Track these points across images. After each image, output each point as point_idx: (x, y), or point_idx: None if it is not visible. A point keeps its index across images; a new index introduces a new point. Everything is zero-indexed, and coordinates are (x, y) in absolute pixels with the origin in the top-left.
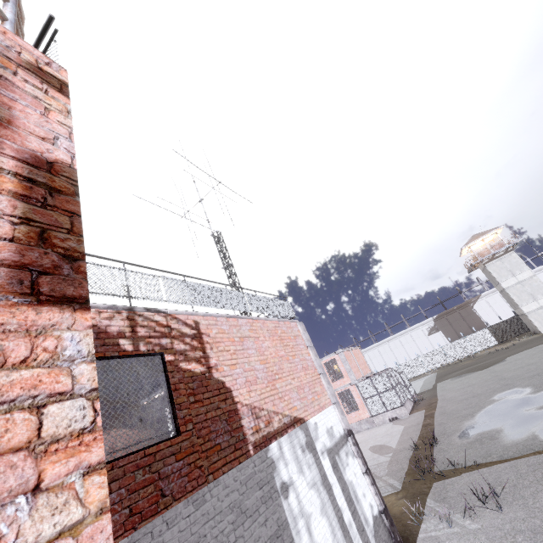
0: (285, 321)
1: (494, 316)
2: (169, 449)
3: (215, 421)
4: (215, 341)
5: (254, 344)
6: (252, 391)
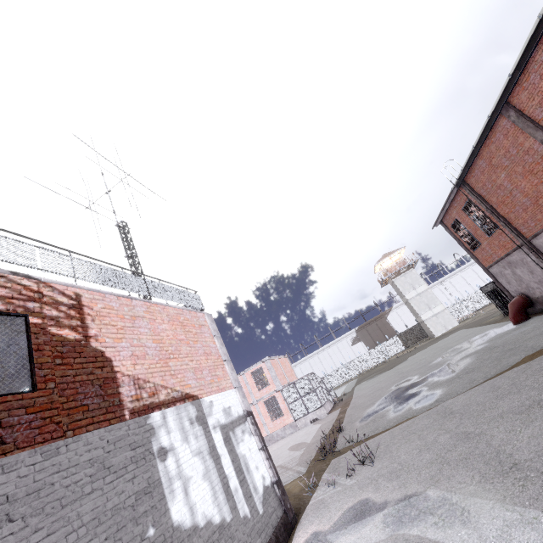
0: (191, 311)
1: (403, 326)
2: (19, 402)
3: (86, 384)
4: (99, 314)
5: (148, 325)
6: (138, 364)
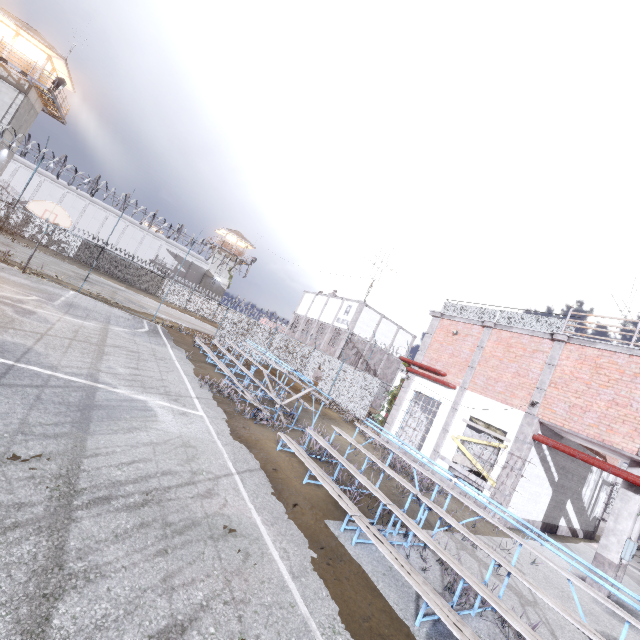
0: None
1: None
2: None
3: None
4: None
5: None
6: None
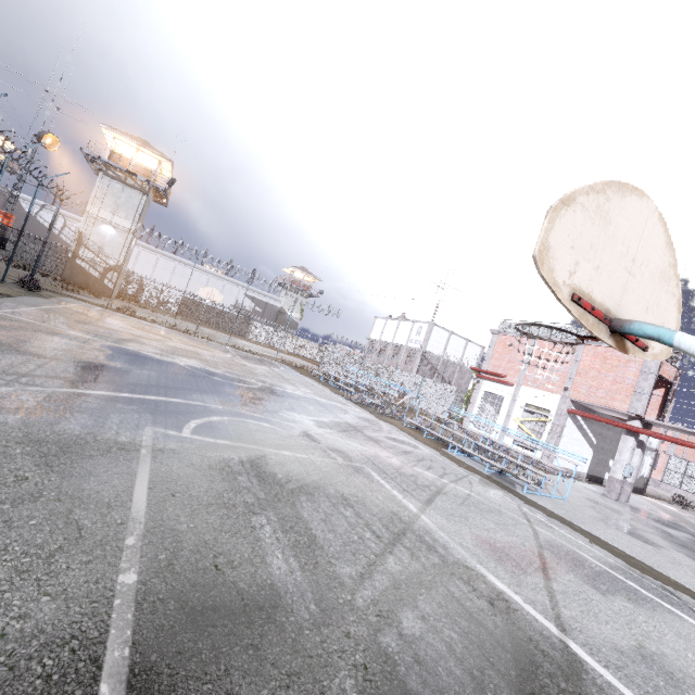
0: None
1: None
2: None
3: None
4: None
5: None
6: None
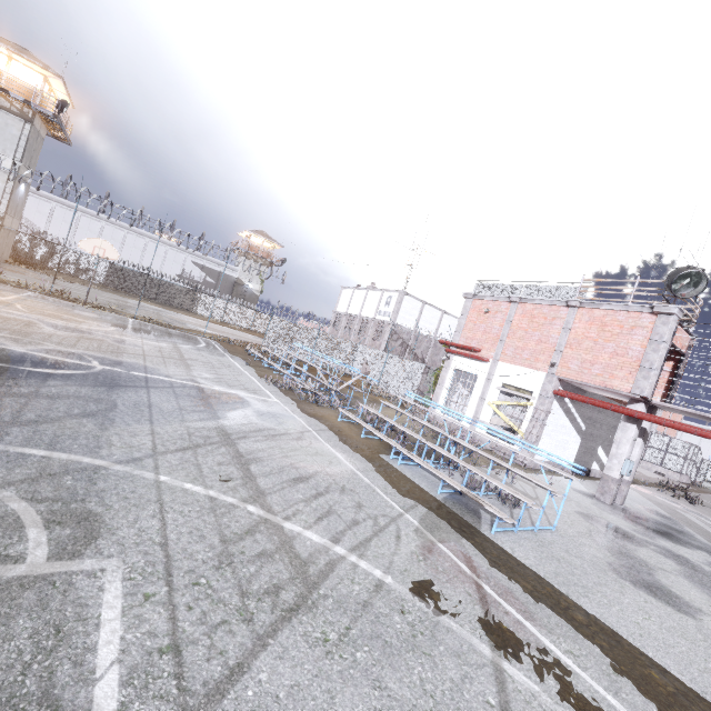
0: None
1: None
2: None
3: None
4: None
5: None
6: None
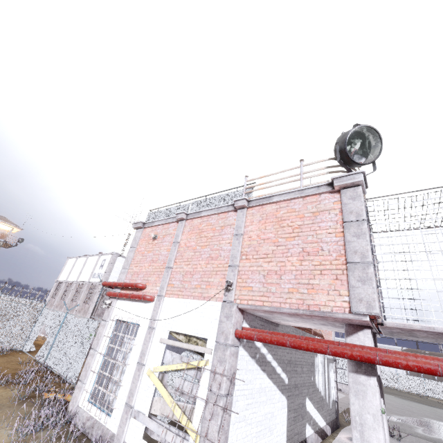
0: None
1: None
2: None
3: None
4: None
5: None
6: None
